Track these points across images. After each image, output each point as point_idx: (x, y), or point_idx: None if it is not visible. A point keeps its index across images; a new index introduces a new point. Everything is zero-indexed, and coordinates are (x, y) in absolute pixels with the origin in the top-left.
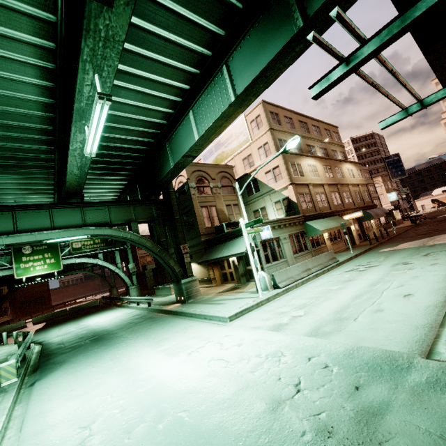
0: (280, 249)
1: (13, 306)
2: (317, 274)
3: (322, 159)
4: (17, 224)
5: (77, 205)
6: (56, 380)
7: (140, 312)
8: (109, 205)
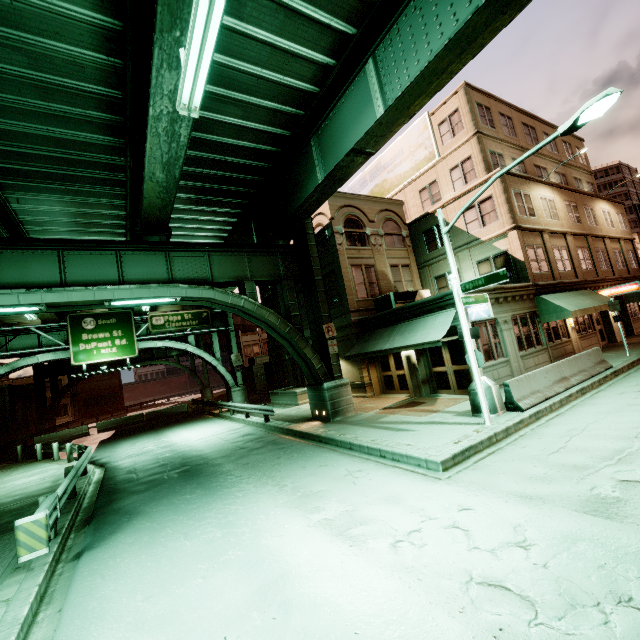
0: (497, 341)
1: (75, 404)
2: (583, 389)
3: (563, 191)
4: (66, 273)
5: (160, 248)
6: (119, 557)
7: (252, 430)
8: (211, 251)
